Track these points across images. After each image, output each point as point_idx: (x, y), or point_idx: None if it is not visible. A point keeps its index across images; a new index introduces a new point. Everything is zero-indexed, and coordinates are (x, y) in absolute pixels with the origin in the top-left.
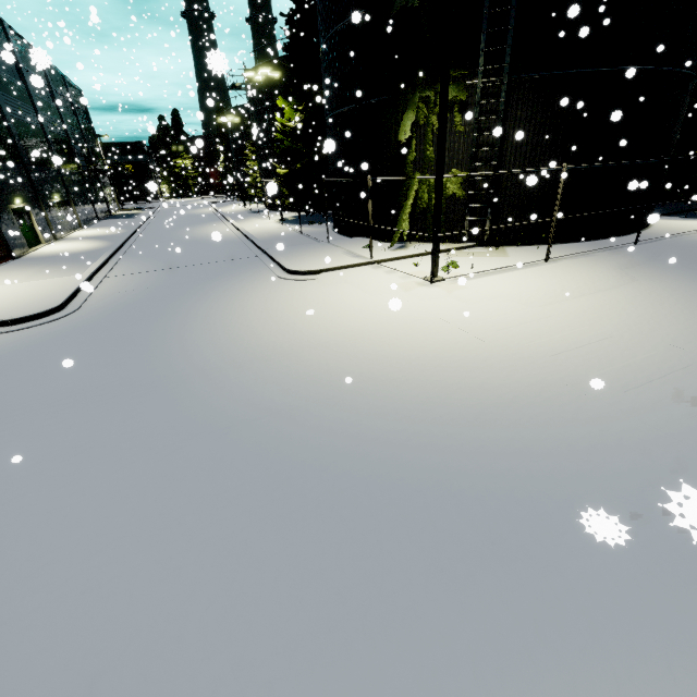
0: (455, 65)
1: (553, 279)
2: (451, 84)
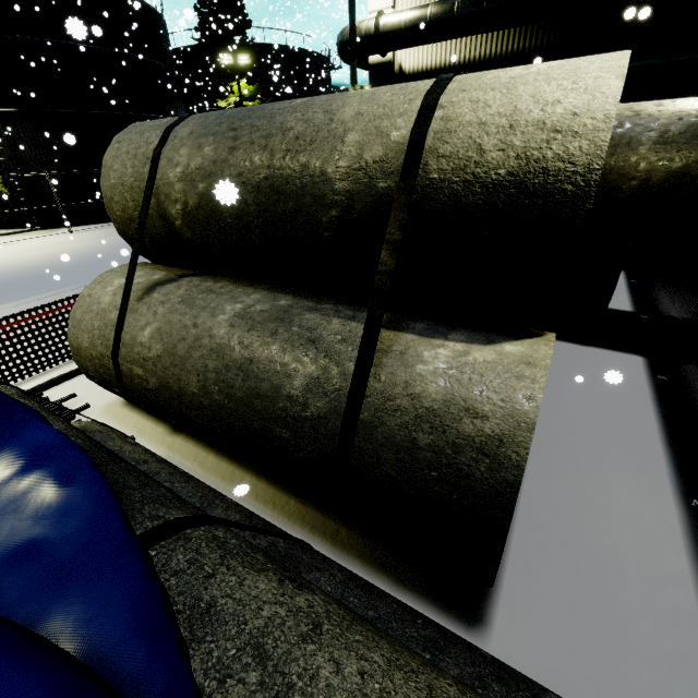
0: None
1: (53, 241)
2: None
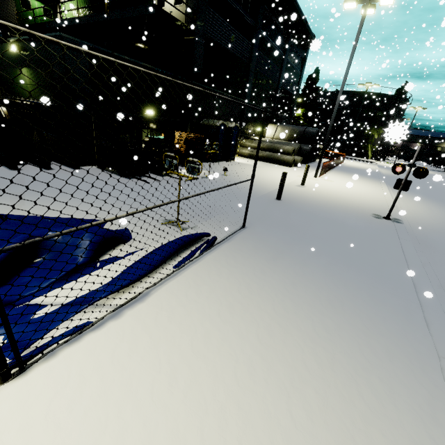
0: (382, 126)
1: None
2: (381, 129)
